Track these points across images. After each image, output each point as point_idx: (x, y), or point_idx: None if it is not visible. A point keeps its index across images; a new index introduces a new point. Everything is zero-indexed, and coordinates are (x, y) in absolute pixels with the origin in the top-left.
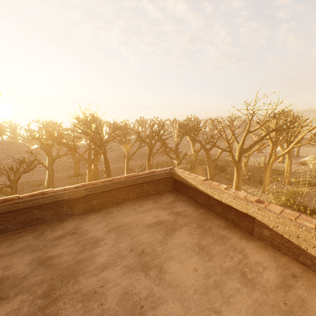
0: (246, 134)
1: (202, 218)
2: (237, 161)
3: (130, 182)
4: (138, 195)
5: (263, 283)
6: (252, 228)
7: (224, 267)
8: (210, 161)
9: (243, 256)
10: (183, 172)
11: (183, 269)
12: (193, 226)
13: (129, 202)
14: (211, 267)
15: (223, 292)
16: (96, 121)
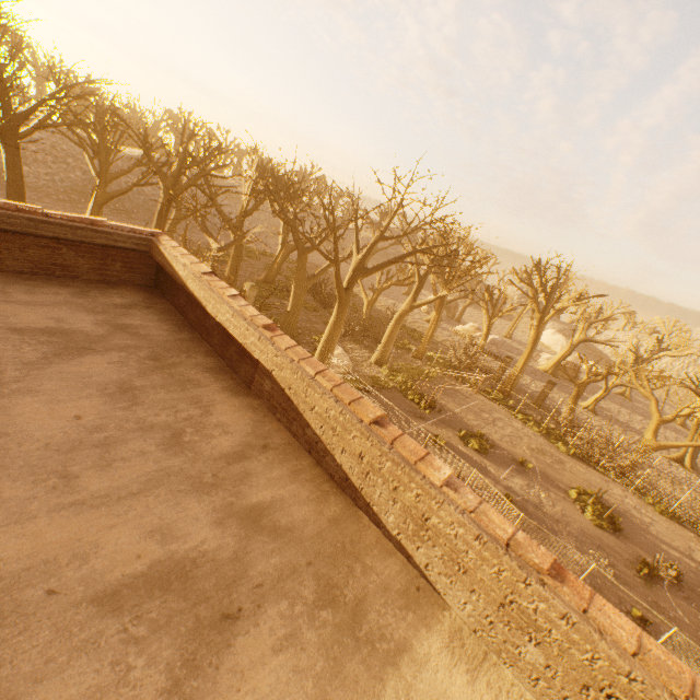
0: (377, 239)
1: (175, 347)
2: (345, 287)
3: (5, 221)
4: (37, 268)
5: (204, 450)
6: (253, 377)
7: (147, 422)
8: (303, 276)
9: (203, 413)
10: (175, 248)
11: (49, 413)
12: (140, 355)
13: (1, 275)
14: (118, 419)
15: (111, 453)
16: (2, 36)
